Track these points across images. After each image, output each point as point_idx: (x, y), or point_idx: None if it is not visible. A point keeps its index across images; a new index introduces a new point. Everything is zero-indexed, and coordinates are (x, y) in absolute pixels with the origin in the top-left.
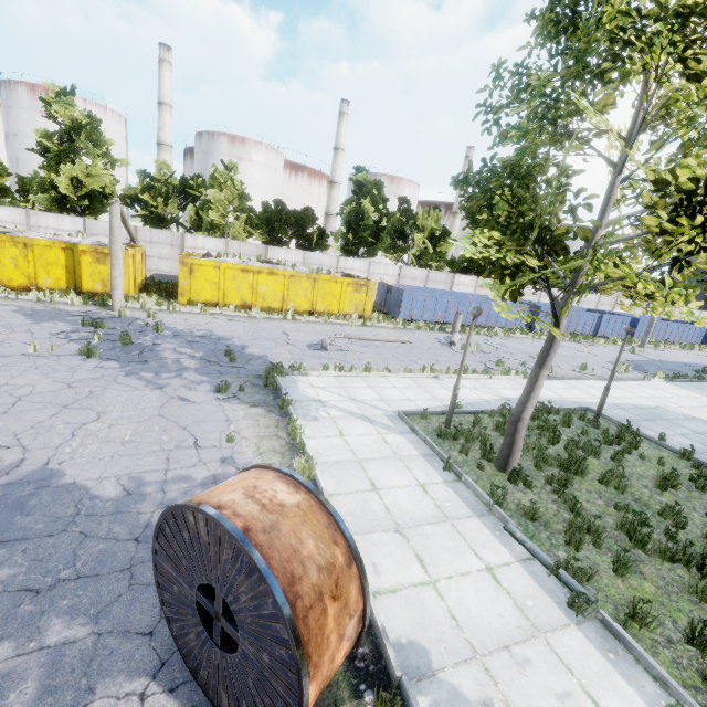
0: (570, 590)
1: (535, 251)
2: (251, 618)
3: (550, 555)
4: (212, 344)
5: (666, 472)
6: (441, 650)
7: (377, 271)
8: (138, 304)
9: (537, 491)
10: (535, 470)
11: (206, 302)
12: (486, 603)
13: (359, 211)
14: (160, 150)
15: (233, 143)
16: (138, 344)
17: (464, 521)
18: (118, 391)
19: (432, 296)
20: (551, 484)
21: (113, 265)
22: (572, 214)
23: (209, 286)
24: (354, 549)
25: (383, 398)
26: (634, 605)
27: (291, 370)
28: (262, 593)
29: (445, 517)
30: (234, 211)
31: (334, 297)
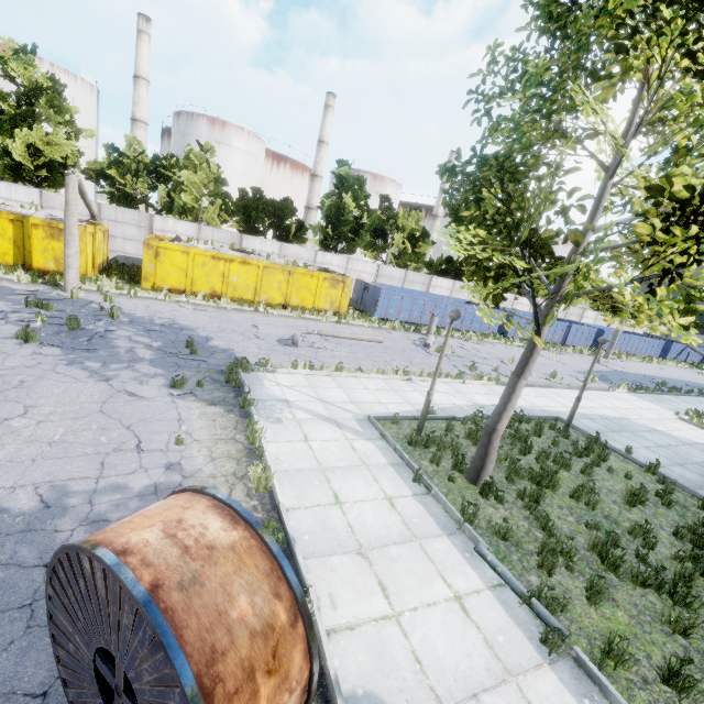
0: (543, 622)
1: (522, 253)
2: (155, 703)
3: (522, 580)
4: (173, 333)
5: (633, 486)
6: (401, 702)
7: (355, 268)
8: (96, 286)
9: (508, 506)
10: (506, 482)
11: (172, 288)
12: (454, 640)
13: (340, 206)
14: (134, 126)
15: (213, 125)
16: (88, 329)
17: (433, 541)
18: (55, 382)
19: (409, 297)
20: (523, 499)
21: (67, 242)
22: (564, 216)
23: (176, 272)
24: (301, 602)
25: (354, 400)
26: (610, 641)
27: (257, 366)
28: (169, 677)
29: (413, 536)
30: (209, 195)
31: (309, 292)
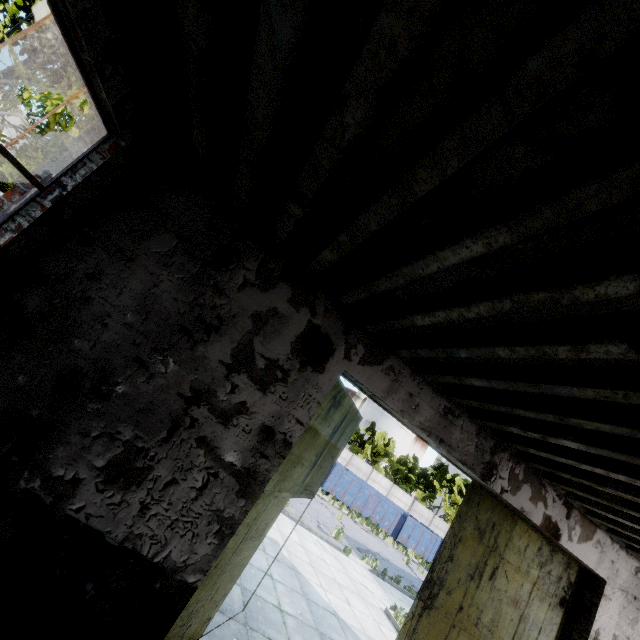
0: None
1: None
2: None
3: None
4: None
5: None
6: None
7: None
8: None
9: None
10: None
11: None
12: None
13: None
14: None
15: None
16: None
17: None
18: None
19: None
20: None
21: None
22: None
23: None
24: None
25: None
26: None
27: None
28: None
29: None
30: None
31: None
